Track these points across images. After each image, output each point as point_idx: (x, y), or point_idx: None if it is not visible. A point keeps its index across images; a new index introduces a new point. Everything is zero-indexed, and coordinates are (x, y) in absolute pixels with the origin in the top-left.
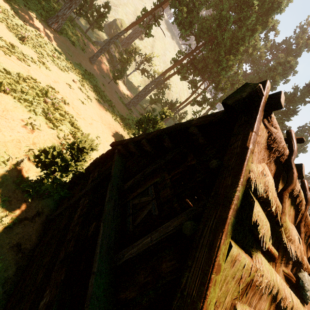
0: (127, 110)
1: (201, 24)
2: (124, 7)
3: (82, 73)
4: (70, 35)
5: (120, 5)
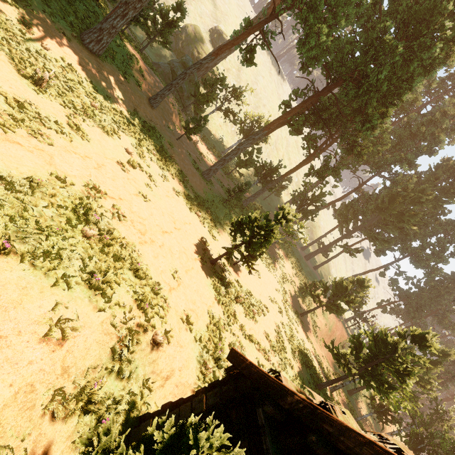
0: (205, 183)
1: (341, 51)
2: (198, 4)
3: (138, 129)
4: (120, 60)
5: (192, 1)
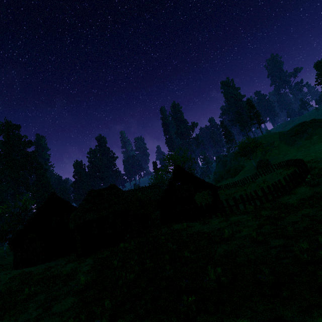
0: None
1: None
2: None
3: None
4: None
5: None
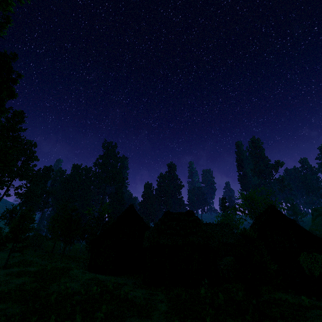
0: None
1: None
2: None
3: None
4: None
5: None
